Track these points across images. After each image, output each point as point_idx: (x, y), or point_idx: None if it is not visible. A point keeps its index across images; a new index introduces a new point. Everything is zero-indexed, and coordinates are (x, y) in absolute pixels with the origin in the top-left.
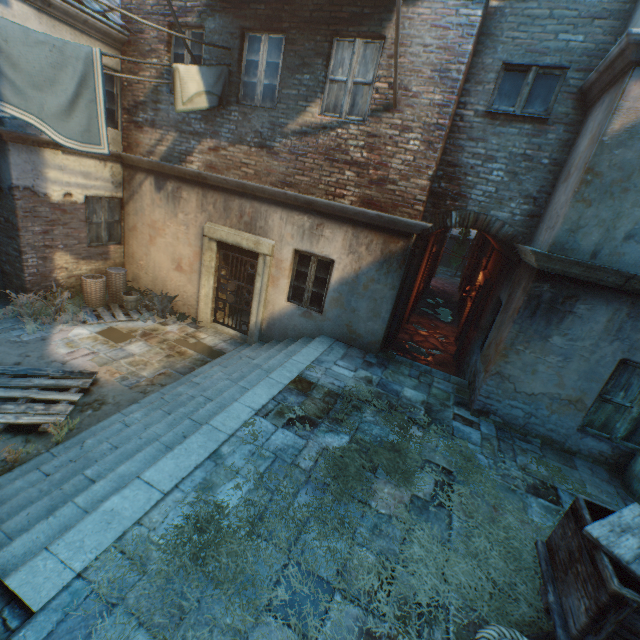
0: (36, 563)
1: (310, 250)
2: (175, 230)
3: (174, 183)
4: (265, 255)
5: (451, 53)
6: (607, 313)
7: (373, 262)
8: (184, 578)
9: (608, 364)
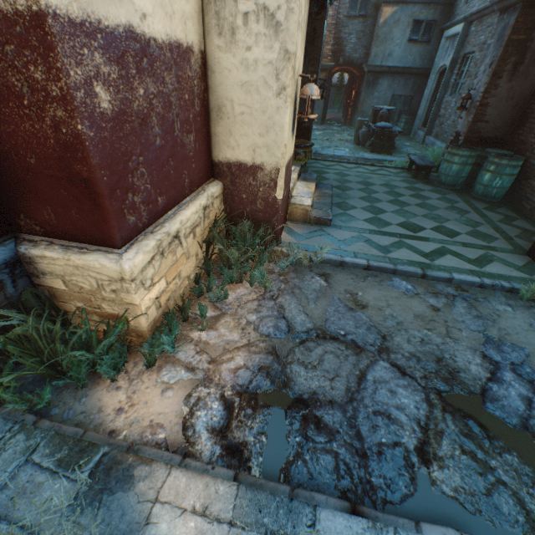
0: None
1: None
2: None
3: None
4: None
5: None
6: (387, 81)
7: None
8: None
9: (389, 98)
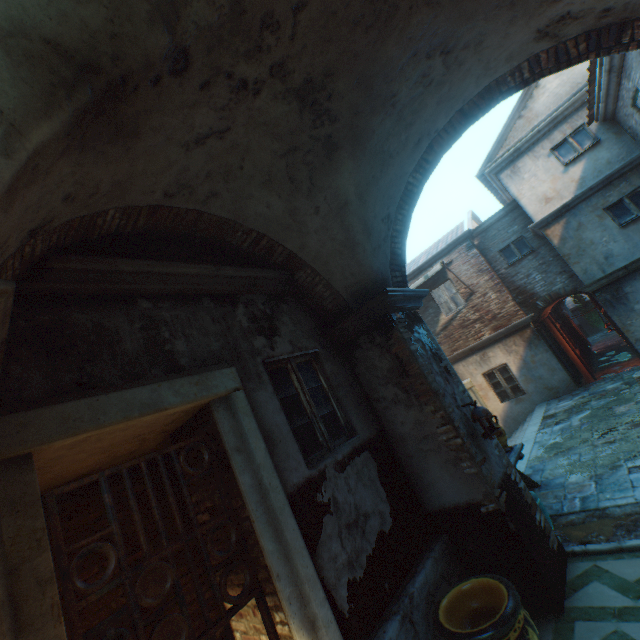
0: None
1: (489, 368)
2: None
3: None
4: (470, 388)
5: (477, 265)
6: (639, 282)
7: (524, 348)
8: (559, 451)
9: None
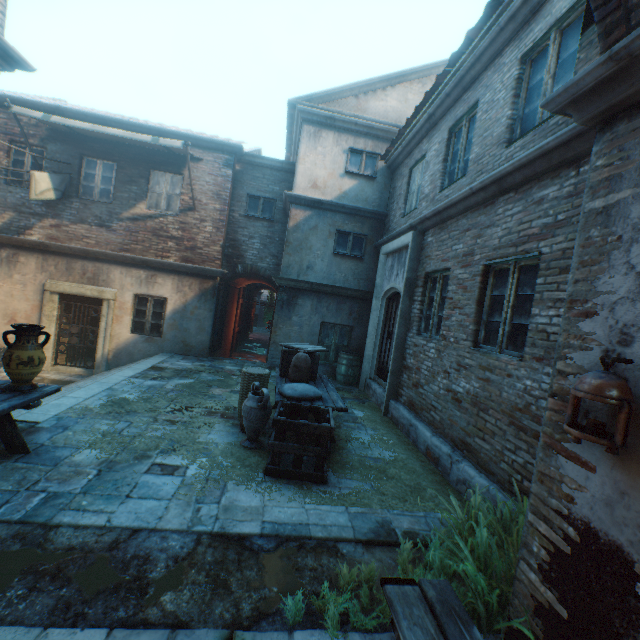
0: (27, 415)
1: (148, 293)
2: (9, 289)
3: (10, 250)
4: (109, 300)
5: (221, 187)
6: (310, 302)
7: (195, 296)
8: (117, 411)
9: (317, 325)
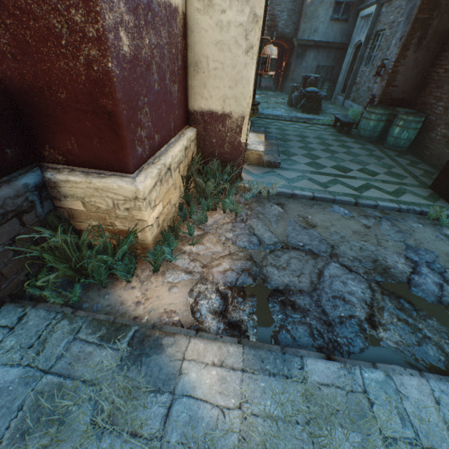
0: None
1: None
2: None
3: None
4: None
5: None
6: (313, 54)
7: None
8: None
9: (314, 68)
